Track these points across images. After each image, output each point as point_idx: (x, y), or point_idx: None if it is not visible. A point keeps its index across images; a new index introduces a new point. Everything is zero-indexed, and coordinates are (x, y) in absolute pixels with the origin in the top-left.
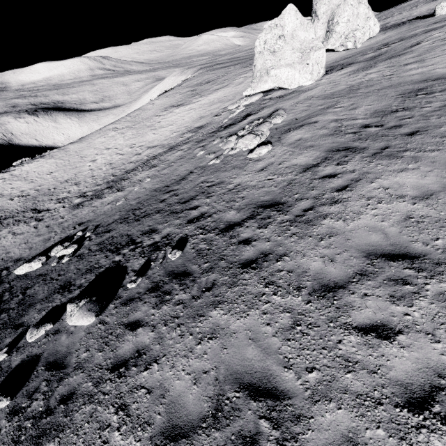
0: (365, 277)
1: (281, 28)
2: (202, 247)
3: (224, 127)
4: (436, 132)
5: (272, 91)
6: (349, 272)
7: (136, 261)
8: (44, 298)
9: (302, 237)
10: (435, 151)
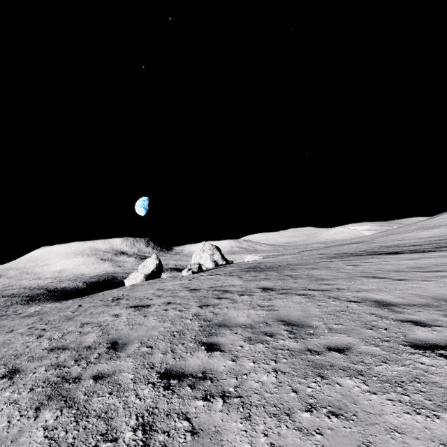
0: None
1: (146, 262)
2: None
3: None
4: None
5: None
6: None
7: None
8: None
9: None
10: None
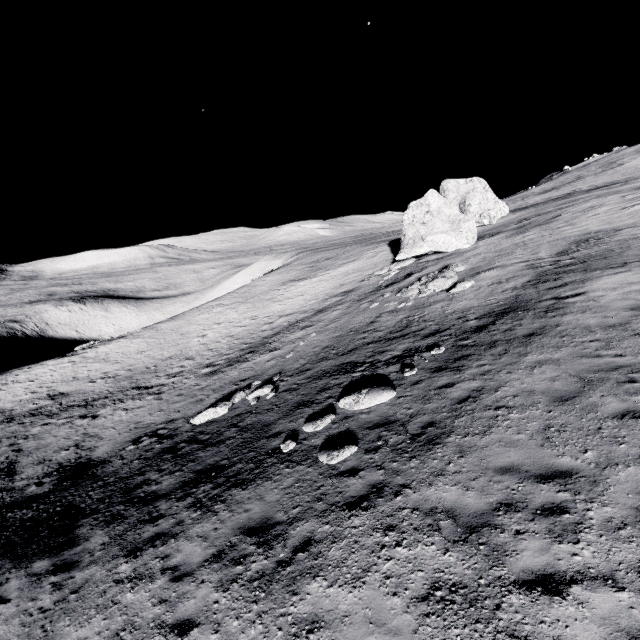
0: (639, 316)
1: (426, 206)
2: (463, 343)
3: (384, 286)
4: (626, 254)
5: (424, 256)
6: (625, 317)
7: (387, 368)
8: (283, 416)
9: (565, 315)
10: (635, 262)
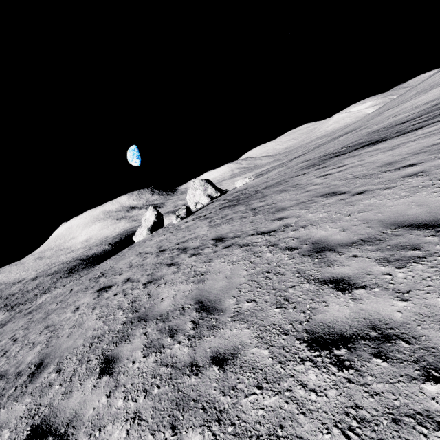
0: None
1: (146, 216)
2: None
3: None
4: None
5: None
6: None
7: None
8: None
9: None
10: None
